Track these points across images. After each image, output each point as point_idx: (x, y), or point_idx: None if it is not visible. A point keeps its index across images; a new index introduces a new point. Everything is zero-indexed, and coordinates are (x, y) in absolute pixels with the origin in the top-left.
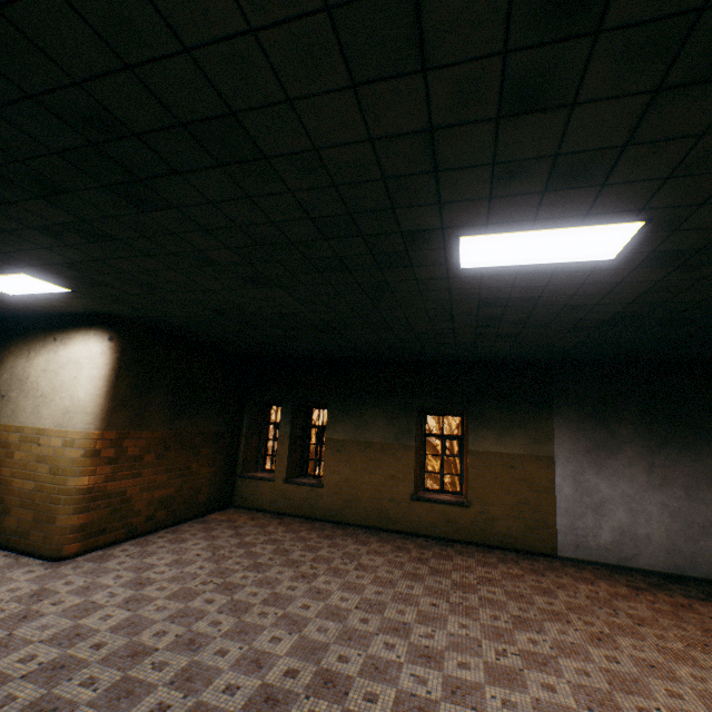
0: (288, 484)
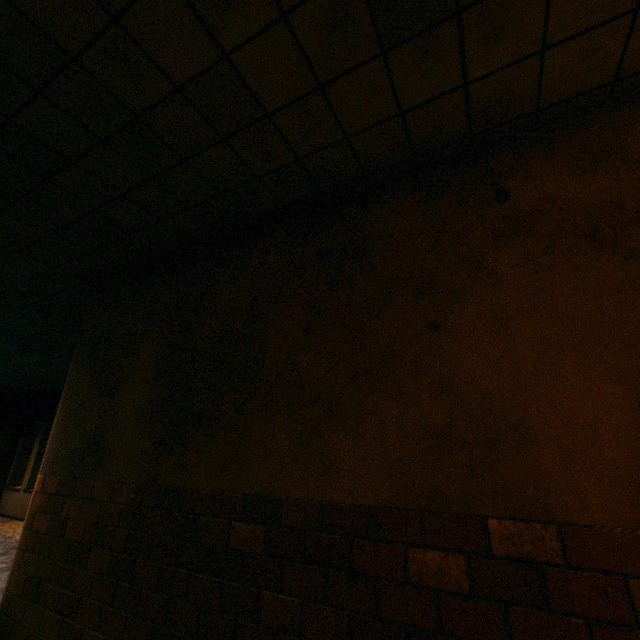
0: (26, 493)
